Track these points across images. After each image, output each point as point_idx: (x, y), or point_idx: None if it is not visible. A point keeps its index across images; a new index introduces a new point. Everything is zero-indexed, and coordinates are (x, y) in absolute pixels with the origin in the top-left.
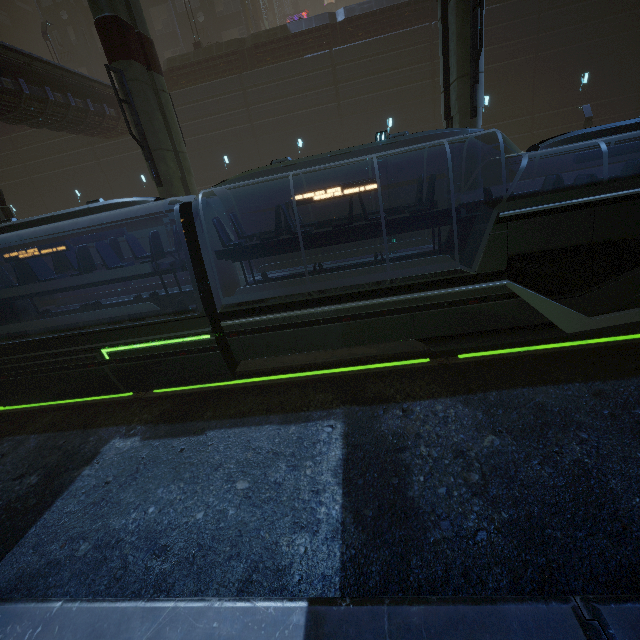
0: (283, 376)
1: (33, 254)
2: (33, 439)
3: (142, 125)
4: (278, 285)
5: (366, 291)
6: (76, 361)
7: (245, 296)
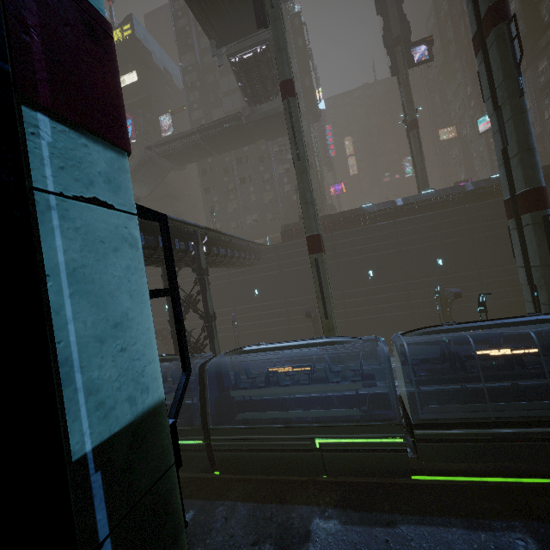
0: (438, 477)
1: (288, 370)
2: (241, 506)
3: (322, 284)
4: (458, 407)
5: (536, 421)
6: (293, 446)
7: (438, 414)
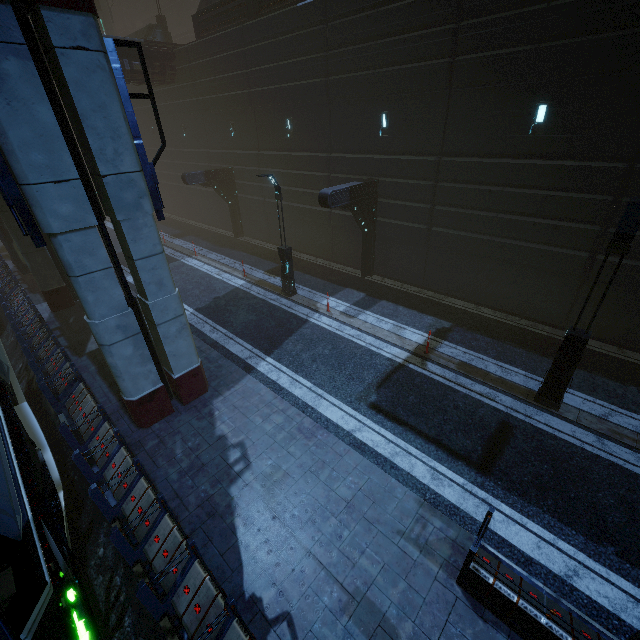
0: None
1: None
2: None
3: None
4: None
5: None
6: None
7: None
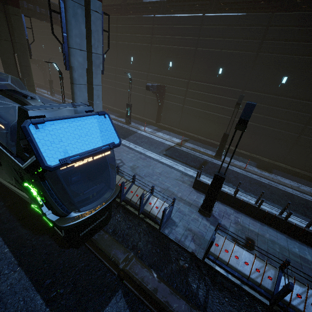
0: None
1: None
2: None
3: None
4: None
5: None
6: None
7: None
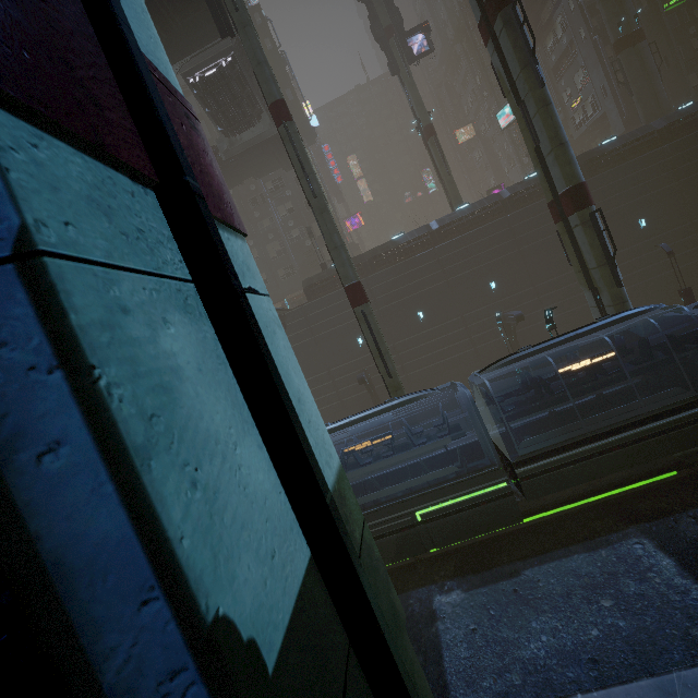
0: (548, 513)
1: (366, 445)
2: None
3: (376, 339)
4: (553, 433)
5: (627, 424)
6: (392, 527)
7: (536, 446)
